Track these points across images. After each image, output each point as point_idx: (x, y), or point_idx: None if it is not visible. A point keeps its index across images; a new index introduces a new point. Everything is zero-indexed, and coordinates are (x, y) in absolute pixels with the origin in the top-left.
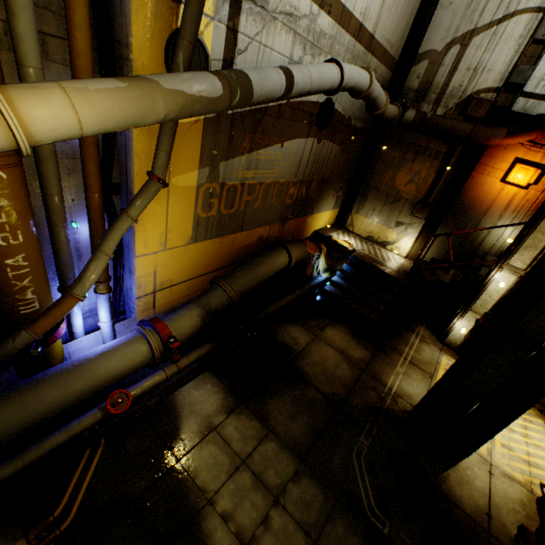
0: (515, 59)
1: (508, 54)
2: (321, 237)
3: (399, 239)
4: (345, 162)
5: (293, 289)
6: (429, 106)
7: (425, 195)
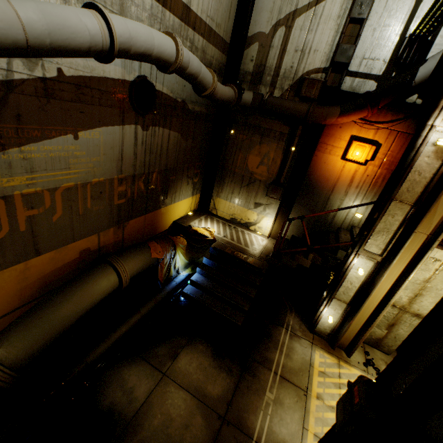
0: (337, 39)
1: (330, 34)
2: (181, 227)
3: (260, 219)
4: (193, 148)
5: (145, 301)
6: (267, 89)
7: (276, 176)
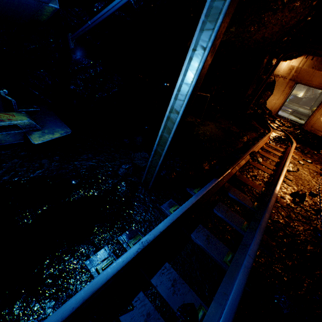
0: None
1: None
2: None
3: (300, 93)
4: None
5: None
6: None
7: None
